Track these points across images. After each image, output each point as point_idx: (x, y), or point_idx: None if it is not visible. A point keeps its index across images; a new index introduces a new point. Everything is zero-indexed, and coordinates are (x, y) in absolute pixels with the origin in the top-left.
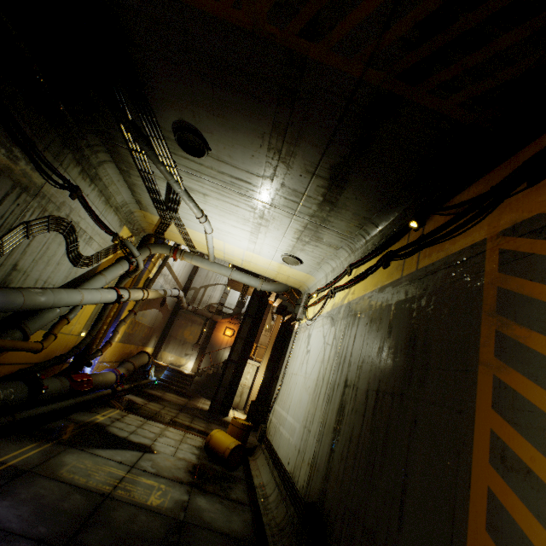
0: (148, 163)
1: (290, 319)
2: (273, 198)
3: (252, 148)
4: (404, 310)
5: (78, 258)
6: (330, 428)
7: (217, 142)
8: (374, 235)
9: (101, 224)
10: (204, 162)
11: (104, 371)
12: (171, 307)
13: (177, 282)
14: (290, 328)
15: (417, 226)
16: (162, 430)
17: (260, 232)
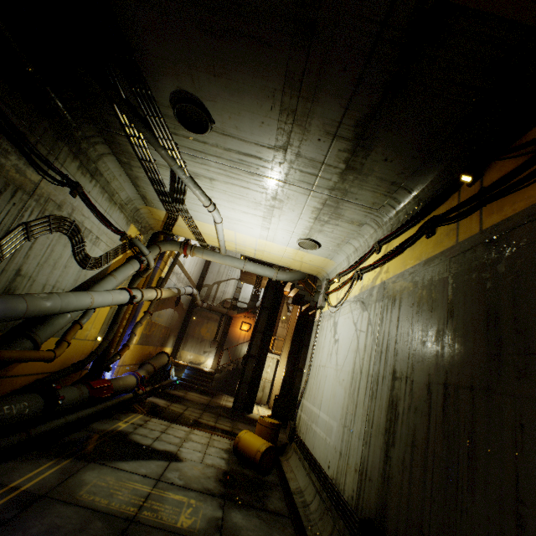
0: (149, 149)
1: (308, 308)
2: (287, 173)
3: (262, 113)
4: (470, 282)
5: (85, 259)
6: (380, 429)
7: (221, 112)
8: (406, 202)
9: (107, 223)
10: (208, 139)
11: (124, 375)
12: (185, 306)
13: (190, 280)
14: (308, 318)
15: (472, 179)
16: (187, 433)
17: (273, 216)
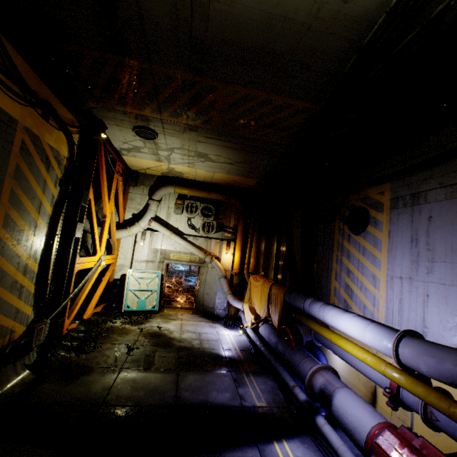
0: None
1: None
2: None
3: None
4: None
5: None
6: None
7: None
8: None
9: None
10: None
11: None
12: None
13: None
14: None
15: None
16: None
17: None
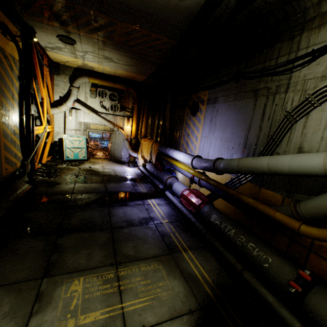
0: None
1: None
2: None
3: None
4: None
5: None
6: None
7: None
8: None
9: None
10: None
11: None
12: None
13: None
14: None
15: None
16: None
17: None
